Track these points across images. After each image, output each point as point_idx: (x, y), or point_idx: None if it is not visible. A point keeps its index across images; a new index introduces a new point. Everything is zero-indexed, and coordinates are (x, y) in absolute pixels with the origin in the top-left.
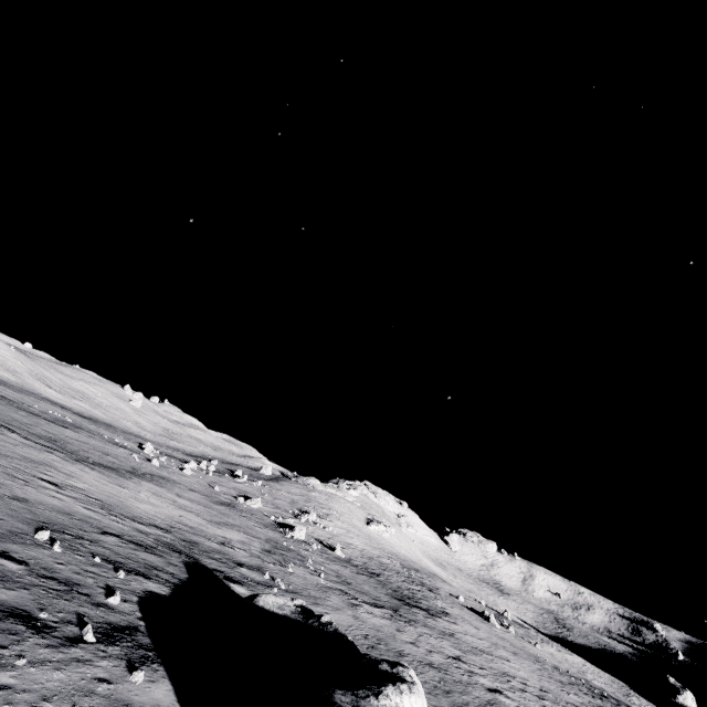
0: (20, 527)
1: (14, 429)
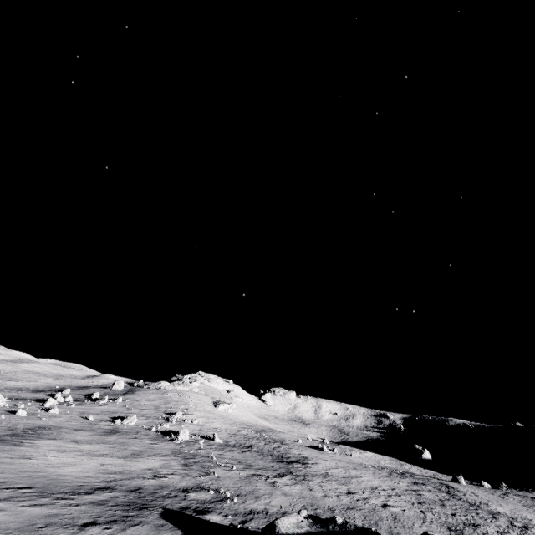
0: None
1: None
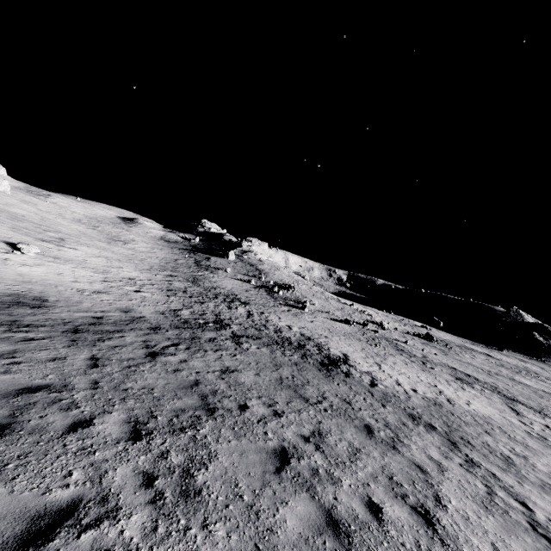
0: None
1: None
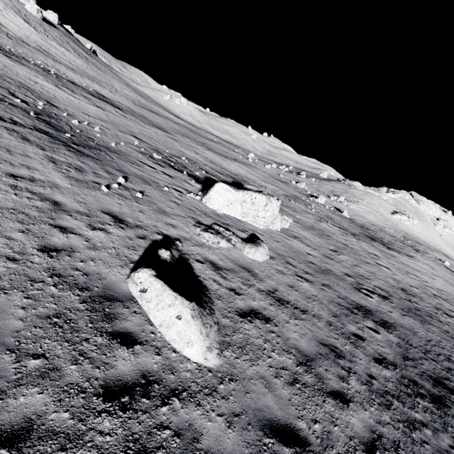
0: (178, 155)
1: (189, 138)
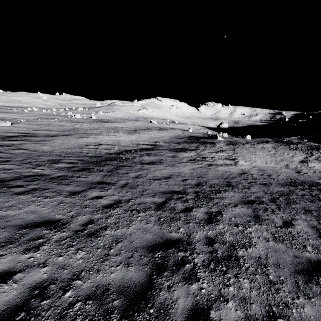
0: None
1: None
